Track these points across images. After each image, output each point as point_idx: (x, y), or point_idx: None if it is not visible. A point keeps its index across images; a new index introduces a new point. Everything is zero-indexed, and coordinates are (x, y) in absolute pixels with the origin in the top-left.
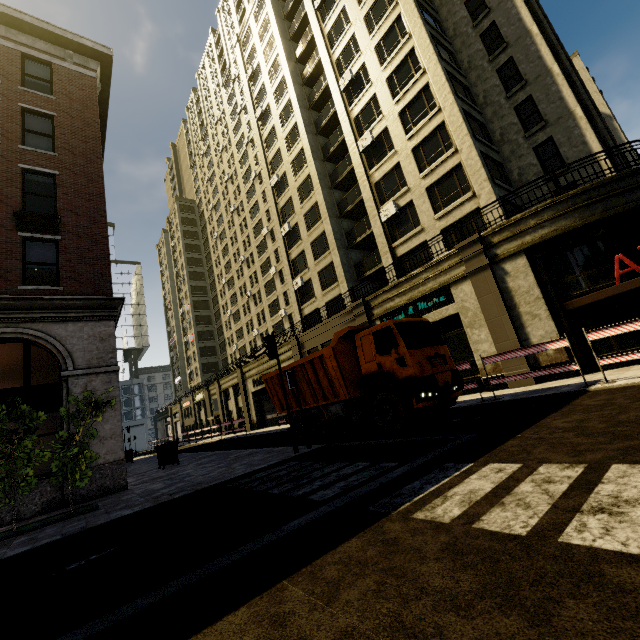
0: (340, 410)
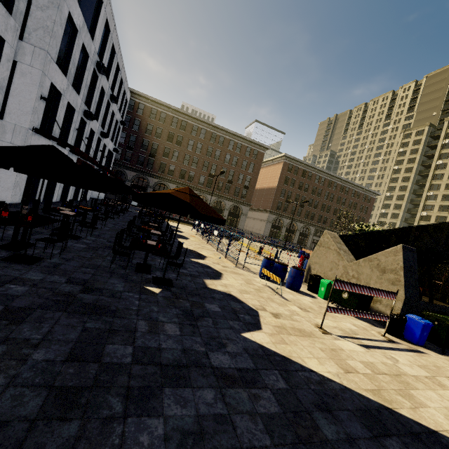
0: None
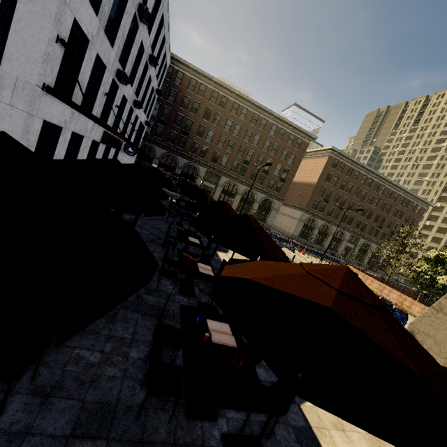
0: None
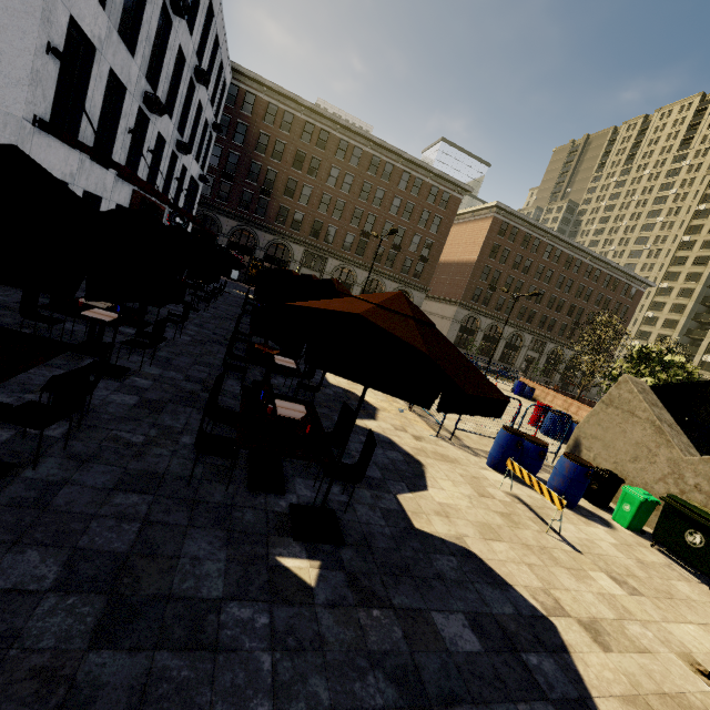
0: None
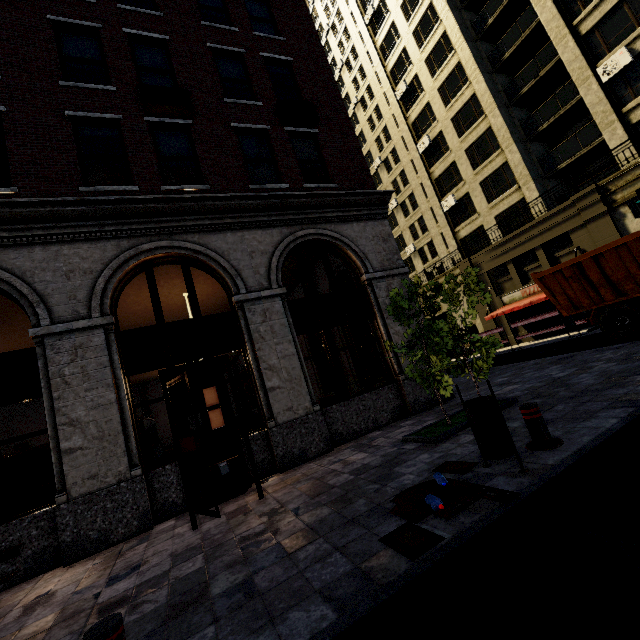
0: None
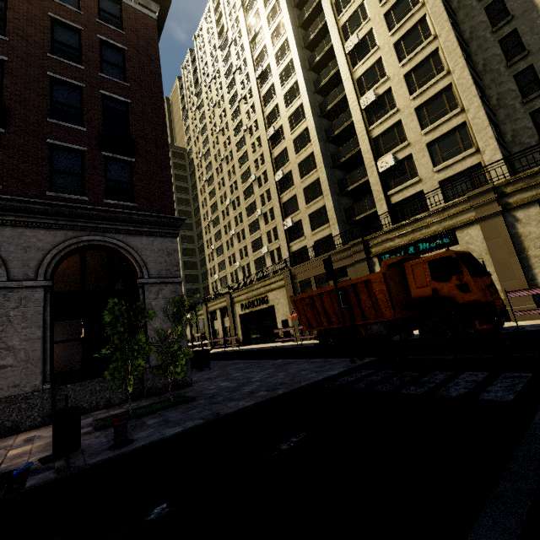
0: (383, 329)
